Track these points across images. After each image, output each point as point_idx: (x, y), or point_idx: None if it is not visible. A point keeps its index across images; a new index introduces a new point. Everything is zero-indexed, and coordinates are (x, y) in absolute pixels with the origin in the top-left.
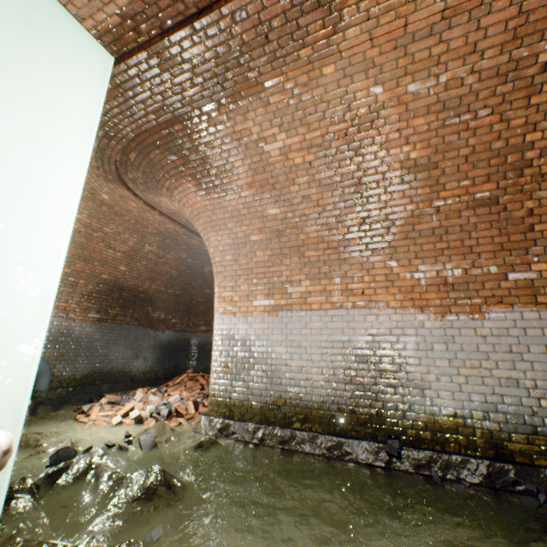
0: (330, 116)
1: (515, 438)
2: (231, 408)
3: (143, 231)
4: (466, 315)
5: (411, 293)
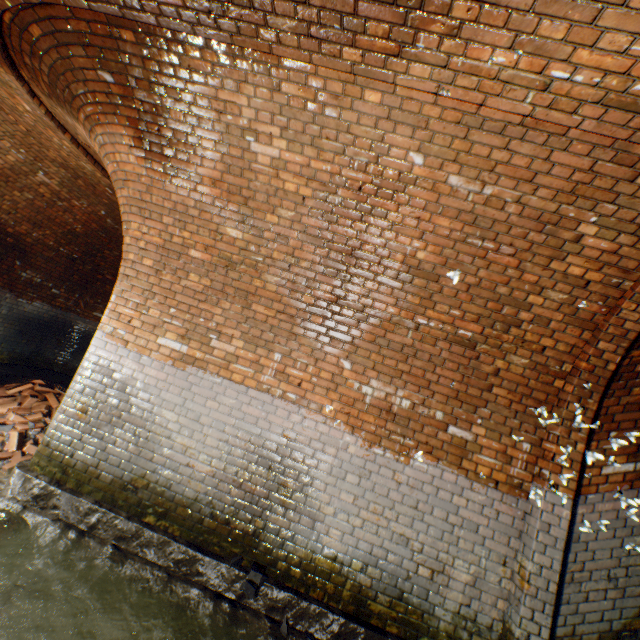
0: (351, 156)
1: (381, 599)
2: (67, 470)
3: (39, 150)
4: (393, 454)
5: (351, 407)
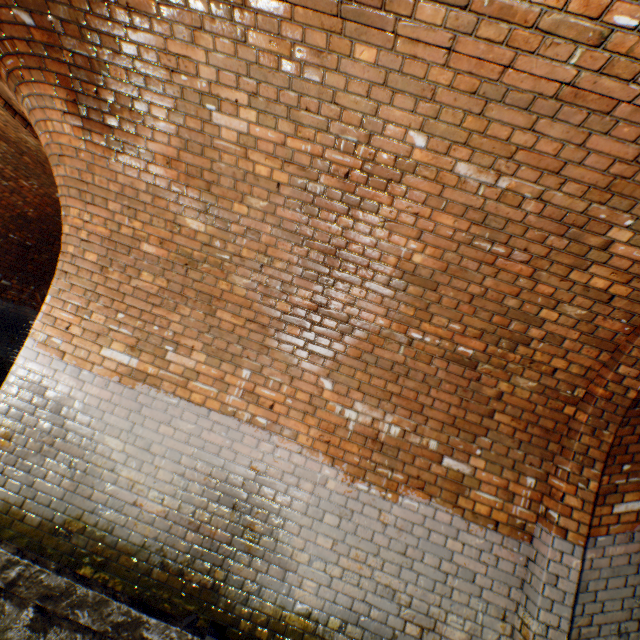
0: (336, 133)
1: None
2: None
3: None
4: (379, 490)
5: (331, 434)
